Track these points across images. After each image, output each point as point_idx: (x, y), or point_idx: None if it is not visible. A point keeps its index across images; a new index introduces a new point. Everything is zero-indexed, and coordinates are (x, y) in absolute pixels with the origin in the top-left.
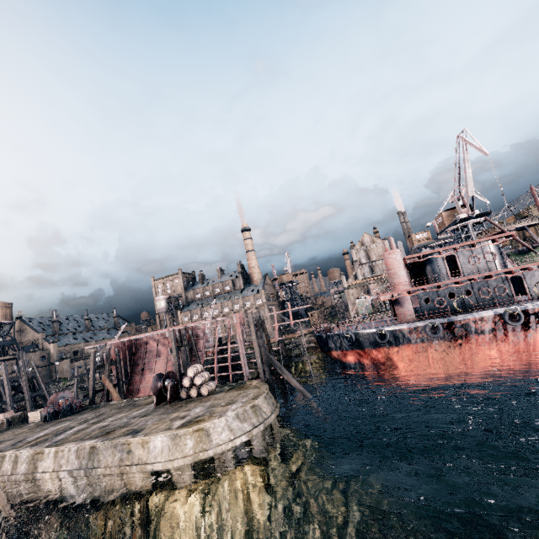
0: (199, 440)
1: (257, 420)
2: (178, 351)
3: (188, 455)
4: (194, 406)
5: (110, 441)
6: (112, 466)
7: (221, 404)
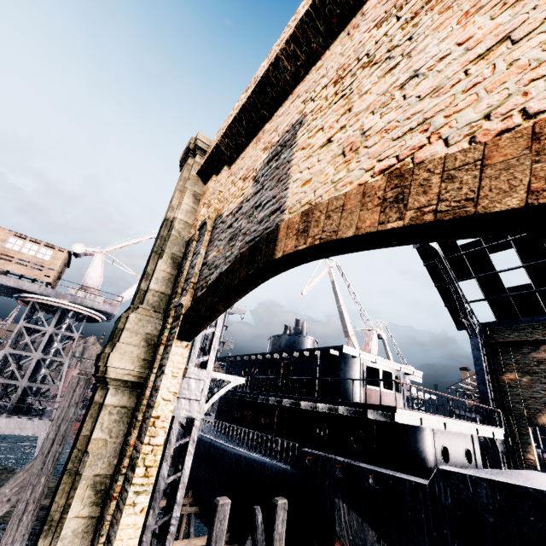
0: None
1: None
2: None
3: None
4: None
5: None
6: None
7: None
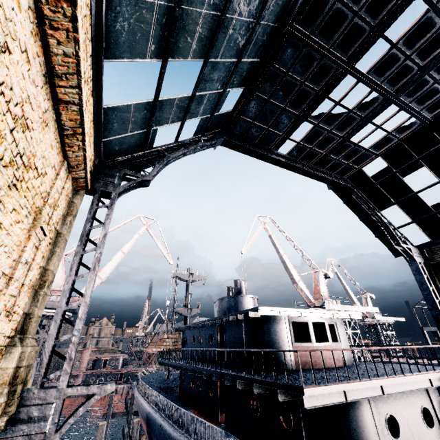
0: None
1: None
2: None
3: None
4: None
5: None
6: None
7: None
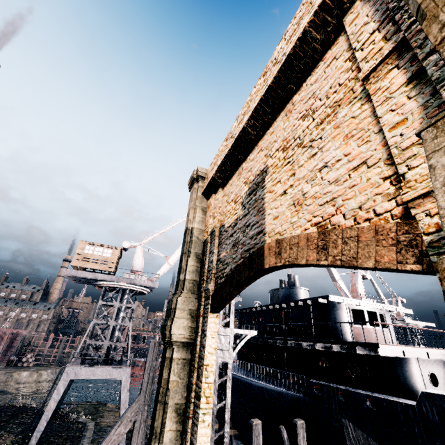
0: (38, 376)
1: (55, 375)
2: (5, 343)
3: (34, 379)
4: (29, 368)
5: (5, 371)
6: (3, 379)
7: (42, 369)
